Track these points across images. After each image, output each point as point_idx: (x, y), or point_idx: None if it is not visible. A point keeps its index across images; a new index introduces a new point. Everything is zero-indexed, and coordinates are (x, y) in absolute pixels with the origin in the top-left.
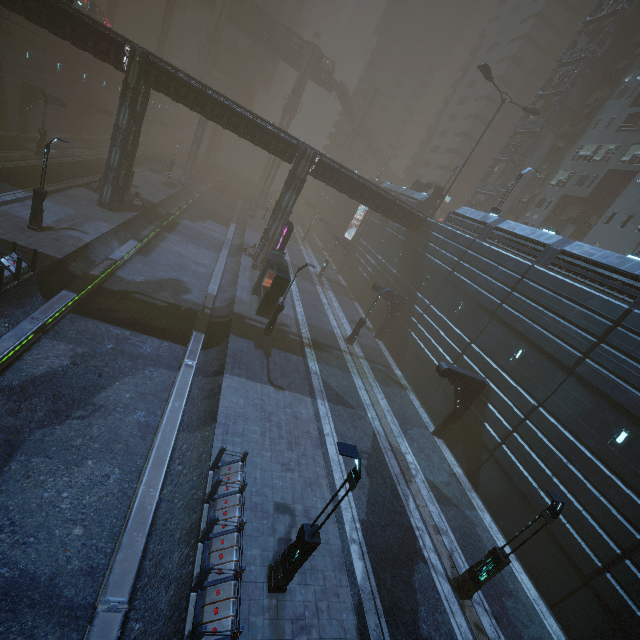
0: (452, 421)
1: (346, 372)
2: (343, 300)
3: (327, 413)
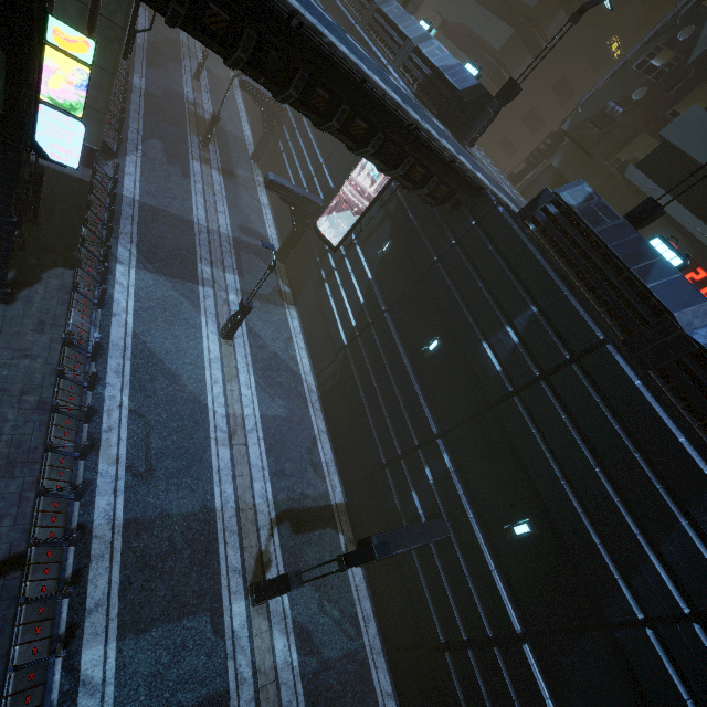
0: None
1: None
2: None
3: (146, 14)
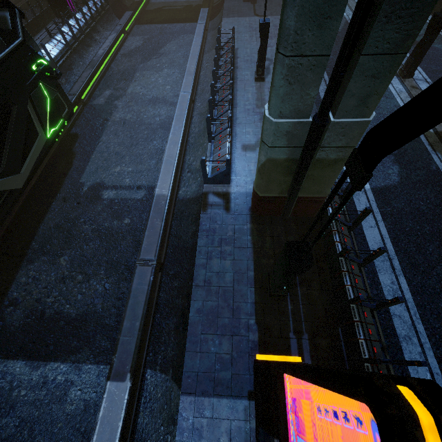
0: None
1: None
2: None
3: None
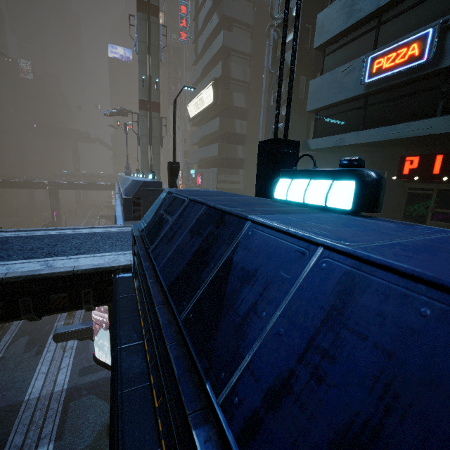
0: None
1: None
2: None
3: None
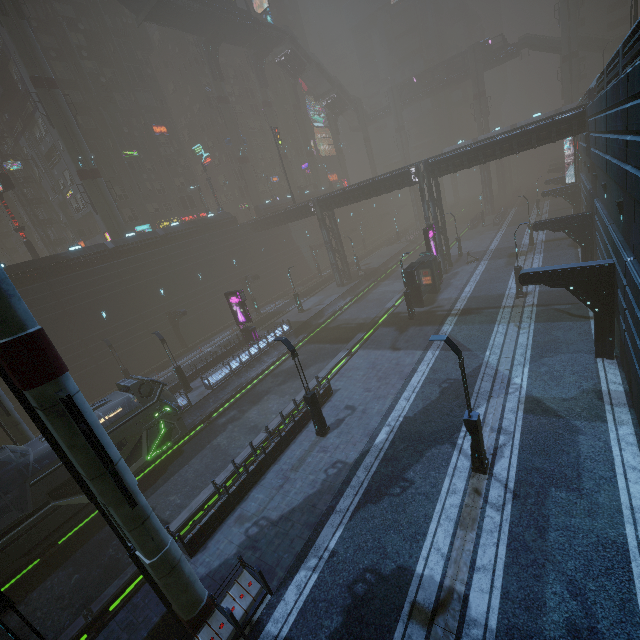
0: (605, 331)
1: (488, 324)
2: (556, 255)
3: (432, 358)
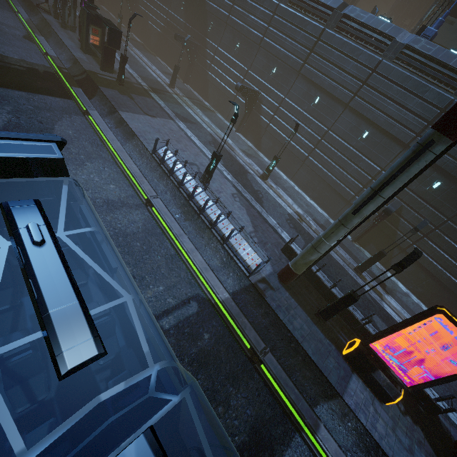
0: (244, 121)
1: (180, 105)
2: (148, 55)
3: (184, 127)
